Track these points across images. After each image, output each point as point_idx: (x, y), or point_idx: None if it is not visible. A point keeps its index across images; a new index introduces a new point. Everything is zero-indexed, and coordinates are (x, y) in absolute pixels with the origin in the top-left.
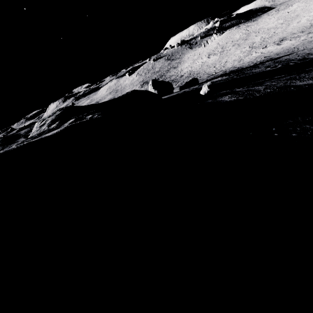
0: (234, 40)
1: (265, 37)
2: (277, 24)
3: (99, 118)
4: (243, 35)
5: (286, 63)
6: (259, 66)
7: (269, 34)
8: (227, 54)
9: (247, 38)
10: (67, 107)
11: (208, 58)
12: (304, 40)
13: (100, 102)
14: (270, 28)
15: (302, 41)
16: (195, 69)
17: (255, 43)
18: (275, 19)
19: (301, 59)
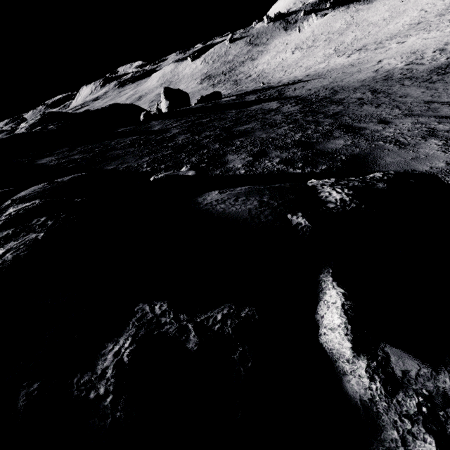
0: (331, 32)
1: (357, 37)
2: (380, 19)
3: (36, 131)
4: (343, 26)
5: (270, 95)
6: (268, 91)
7: (363, 34)
8: (311, 53)
9: (344, 32)
10: (48, 113)
11: (291, 54)
12: (357, 60)
13: (78, 113)
14: (371, 23)
15: (354, 60)
16: (269, 69)
17: (343, 44)
18: (386, 9)
19: (281, 94)
